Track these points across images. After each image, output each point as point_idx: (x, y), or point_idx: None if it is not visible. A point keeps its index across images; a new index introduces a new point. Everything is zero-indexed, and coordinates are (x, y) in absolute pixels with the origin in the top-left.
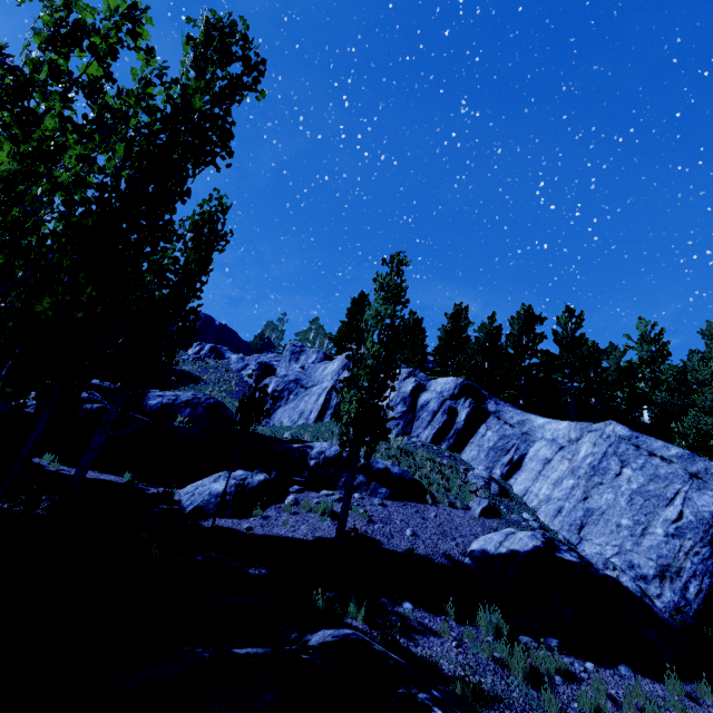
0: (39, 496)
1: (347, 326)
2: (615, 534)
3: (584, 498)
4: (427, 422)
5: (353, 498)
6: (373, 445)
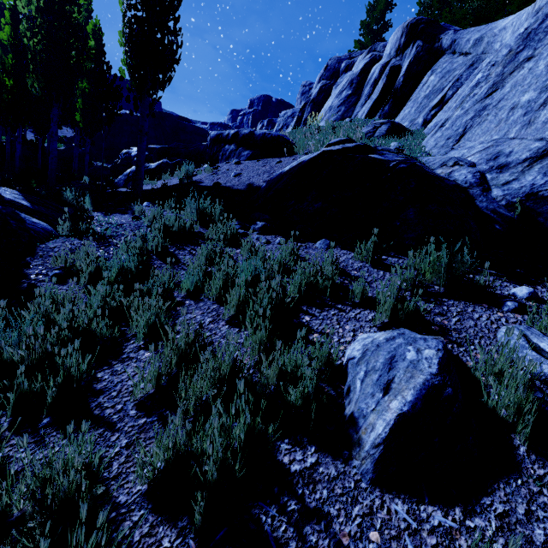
0: (30, 180)
1: (359, 46)
2: (502, 124)
3: (488, 94)
4: (366, 97)
5: (221, 165)
6: (166, 84)
